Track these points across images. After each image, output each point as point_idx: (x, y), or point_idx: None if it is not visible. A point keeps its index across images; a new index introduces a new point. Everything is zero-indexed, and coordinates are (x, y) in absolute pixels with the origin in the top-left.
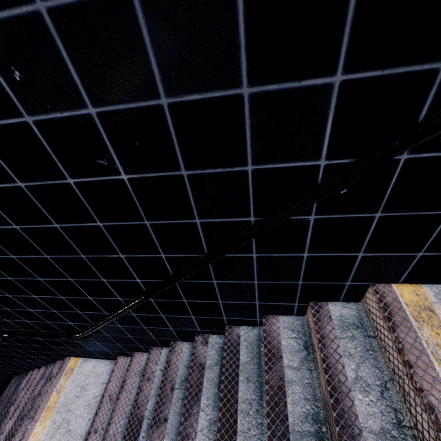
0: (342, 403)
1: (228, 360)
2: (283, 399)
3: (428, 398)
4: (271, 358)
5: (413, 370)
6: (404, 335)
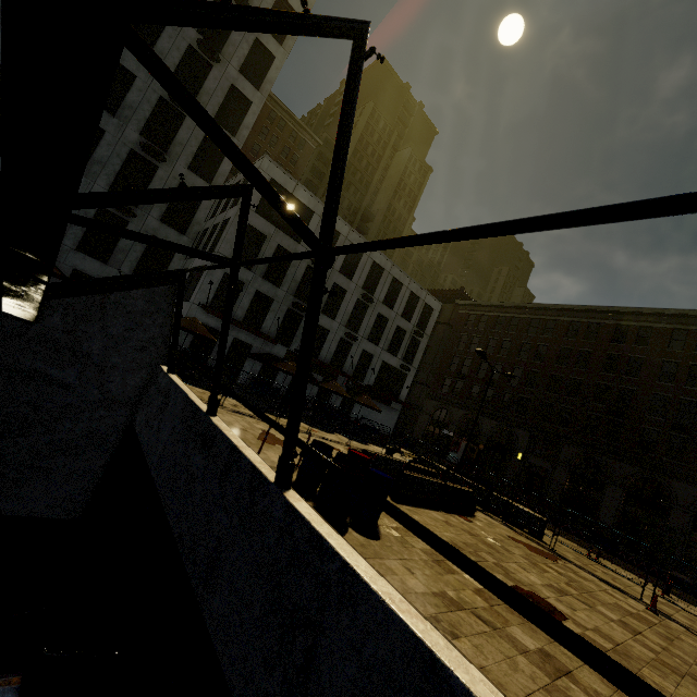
0: None
1: None
2: None
3: None
4: None
5: None
6: None
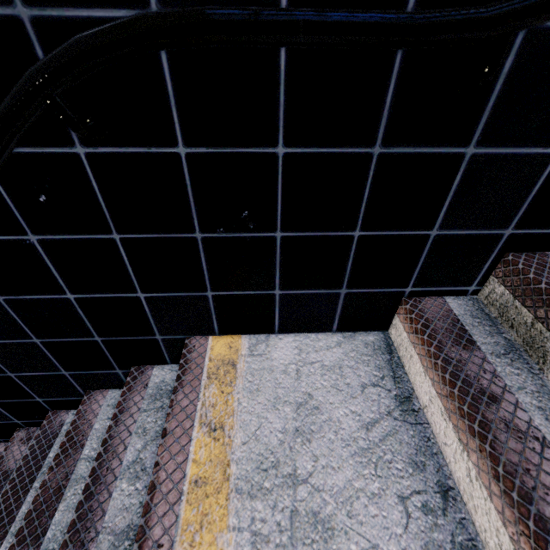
0: (95, 498)
1: (29, 461)
2: (54, 505)
3: (159, 474)
4: (68, 449)
5: (164, 440)
6: (183, 396)
